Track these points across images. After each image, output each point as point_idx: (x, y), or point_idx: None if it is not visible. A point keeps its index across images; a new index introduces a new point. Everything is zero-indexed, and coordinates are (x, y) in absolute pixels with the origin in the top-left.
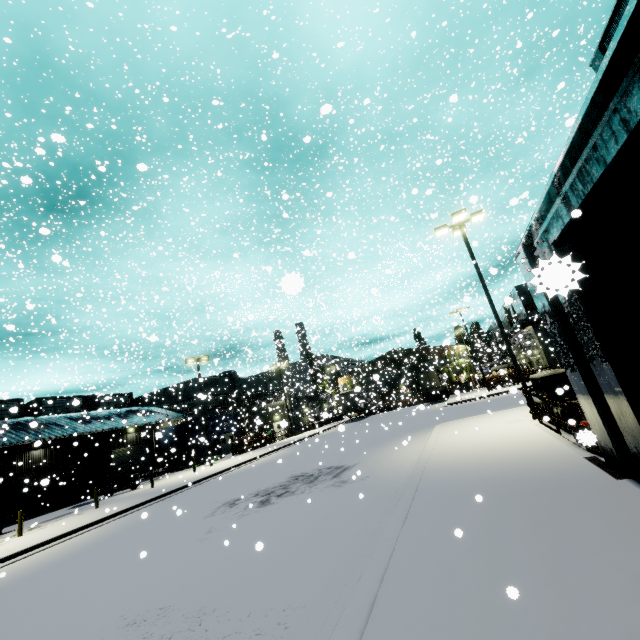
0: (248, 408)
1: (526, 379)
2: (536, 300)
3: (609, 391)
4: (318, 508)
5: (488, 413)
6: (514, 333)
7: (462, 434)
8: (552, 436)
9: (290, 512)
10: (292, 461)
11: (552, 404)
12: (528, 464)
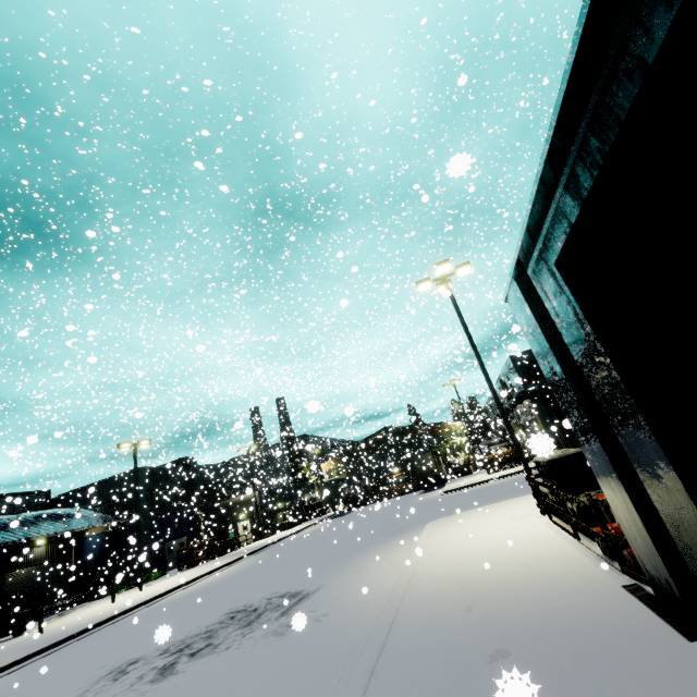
0: (208, 504)
1: (528, 459)
2: (536, 352)
3: (657, 486)
4: (233, 688)
5: (488, 505)
6: (512, 407)
7: (456, 538)
8: (569, 543)
9: (189, 696)
10: (243, 582)
11: (566, 499)
12: (544, 599)
